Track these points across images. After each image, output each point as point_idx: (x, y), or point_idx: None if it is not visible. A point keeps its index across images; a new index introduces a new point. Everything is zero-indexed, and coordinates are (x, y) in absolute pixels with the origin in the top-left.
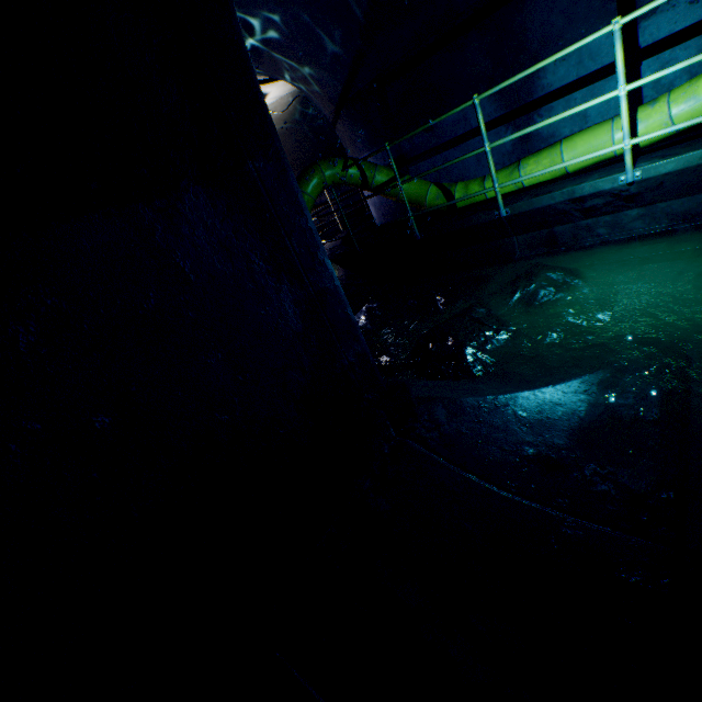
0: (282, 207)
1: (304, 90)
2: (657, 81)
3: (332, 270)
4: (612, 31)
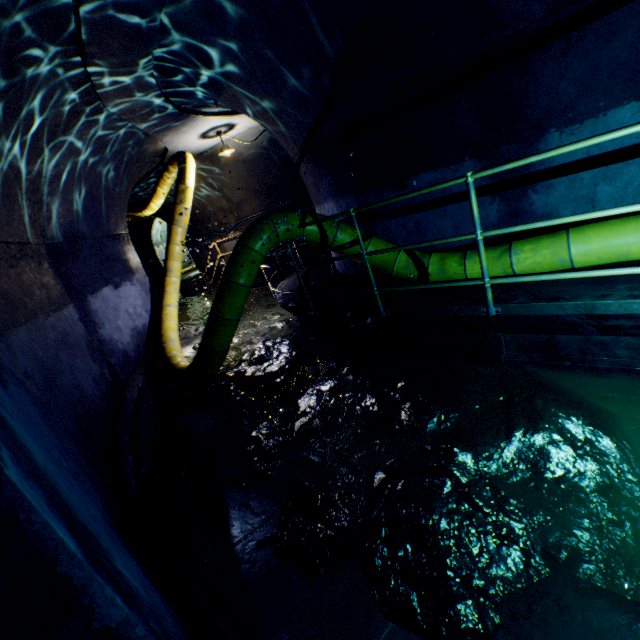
0: None
1: (268, 128)
2: None
3: None
4: None
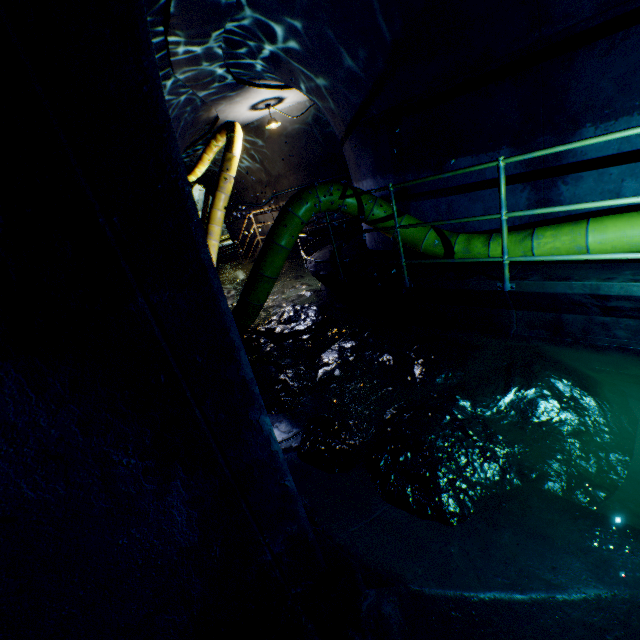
0: (195, 357)
1: (318, 104)
2: None
3: (271, 429)
4: None
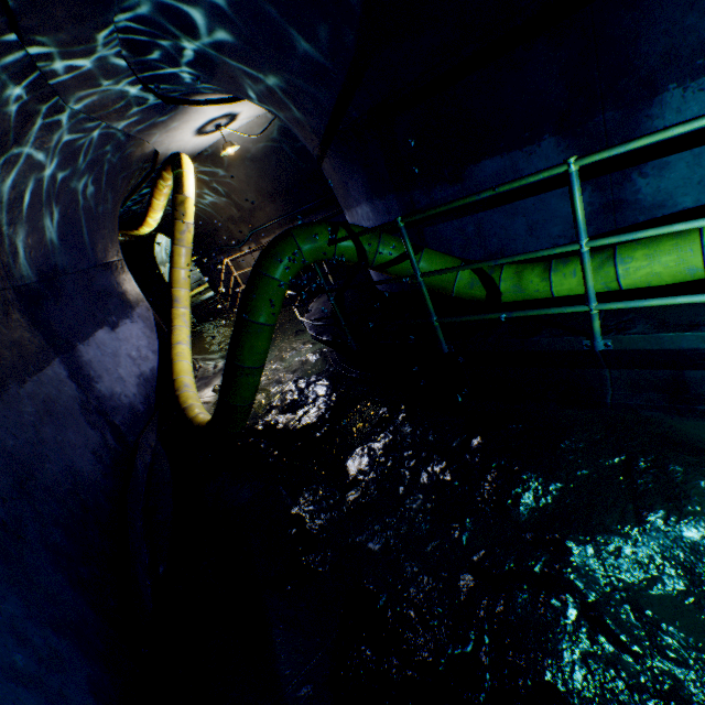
0: None
1: (278, 116)
2: None
3: None
4: None
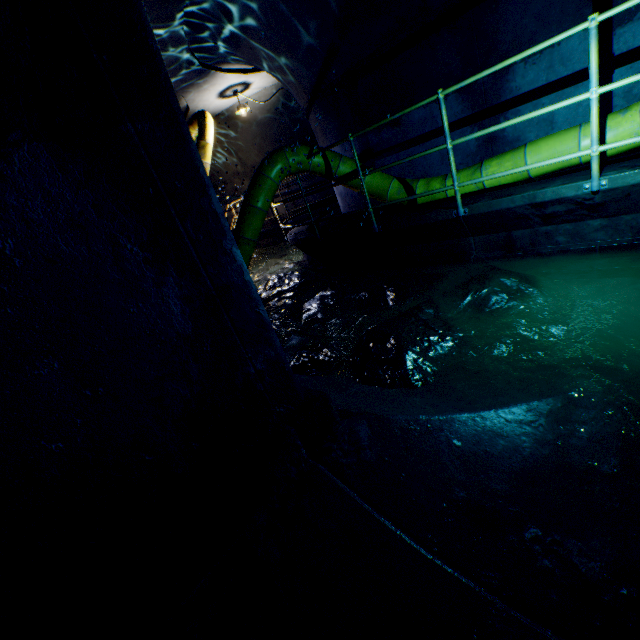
0: (174, 182)
1: (281, 80)
2: (629, 91)
3: (242, 262)
4: (588, 28)
